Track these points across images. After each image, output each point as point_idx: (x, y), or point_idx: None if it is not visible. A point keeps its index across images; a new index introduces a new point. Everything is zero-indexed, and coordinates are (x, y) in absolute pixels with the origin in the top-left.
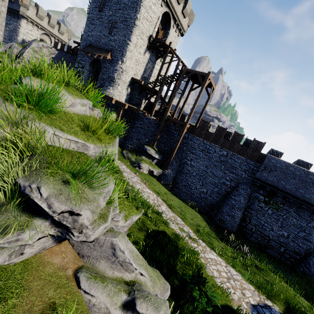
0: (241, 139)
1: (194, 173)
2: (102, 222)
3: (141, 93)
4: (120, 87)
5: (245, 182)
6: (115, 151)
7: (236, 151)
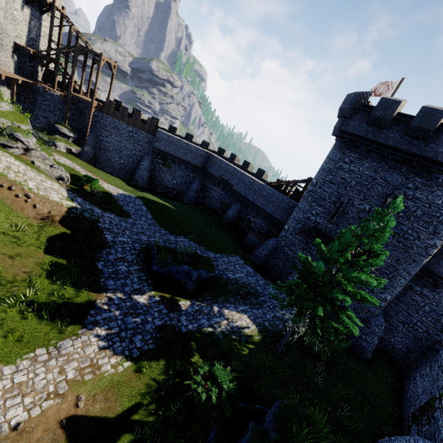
0: (140, 117)
1: (111, 149)
2: (36, 145)
3: (33, 59)
4: (2, 54)
5: (149, 152)
6: (31, 128)
7: (138, 128)
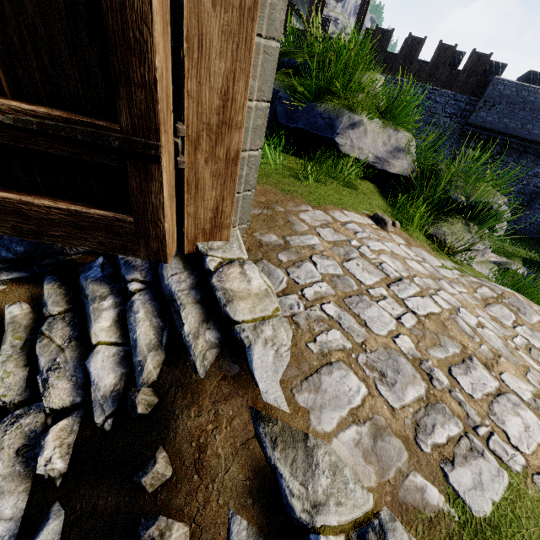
0: (451, 55)
1: None
2: None
3: None
4: None
5: (449, 135)
6: None
7: (439, 84)
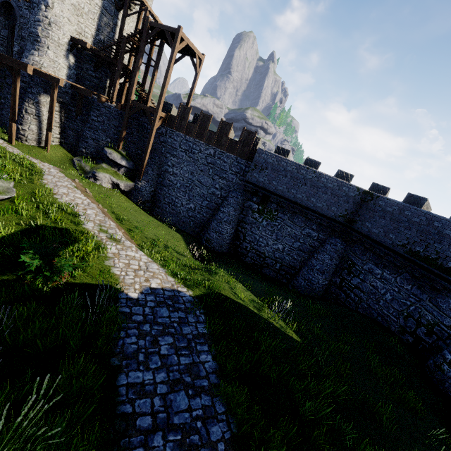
0: (229, 129)
1: (178, 185)
2: None
3: (98, 68)
4: (52, 51)
5: (237, 189)
6: None
7: (224, 148)
